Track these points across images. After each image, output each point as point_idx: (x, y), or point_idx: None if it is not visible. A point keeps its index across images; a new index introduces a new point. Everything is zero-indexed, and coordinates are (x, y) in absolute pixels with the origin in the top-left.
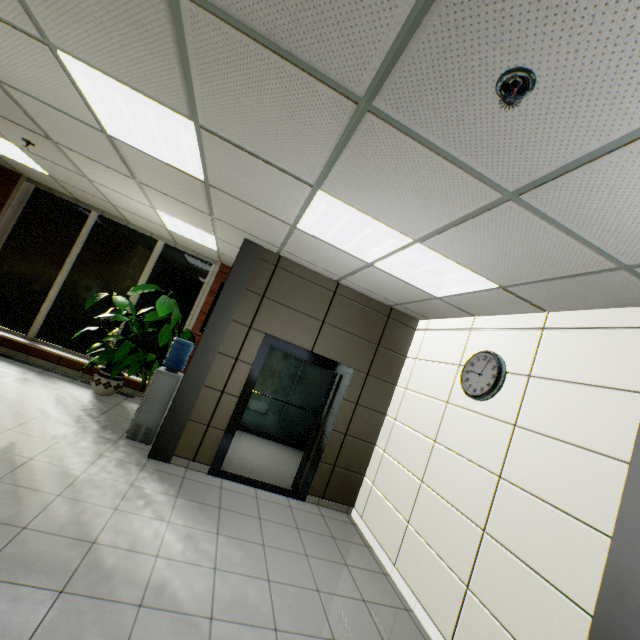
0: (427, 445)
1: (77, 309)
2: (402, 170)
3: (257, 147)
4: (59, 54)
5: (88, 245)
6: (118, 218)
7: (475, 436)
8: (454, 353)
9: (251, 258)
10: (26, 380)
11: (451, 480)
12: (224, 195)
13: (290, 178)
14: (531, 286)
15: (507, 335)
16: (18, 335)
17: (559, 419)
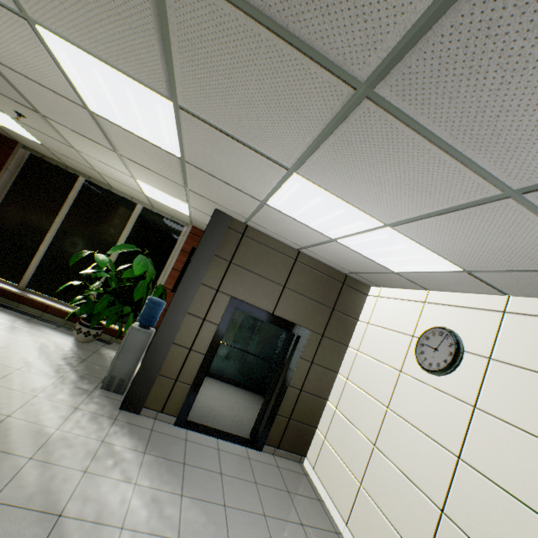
0: (380, 410)
1: (63, 263)
2: (391, 160)
3: (236, 129)
4: (38, 29)
5: (75, 206)
6: (102, 183)
7: (431, 410)
8: (407, 323)
9: (220, 227)
10: (14, 328)
11: (405, 450)
12: (199, 171)
13: (266, 160)
14: (500, 274)
15: (464, 313)
16: (10, 285)
17: (526, 409)
